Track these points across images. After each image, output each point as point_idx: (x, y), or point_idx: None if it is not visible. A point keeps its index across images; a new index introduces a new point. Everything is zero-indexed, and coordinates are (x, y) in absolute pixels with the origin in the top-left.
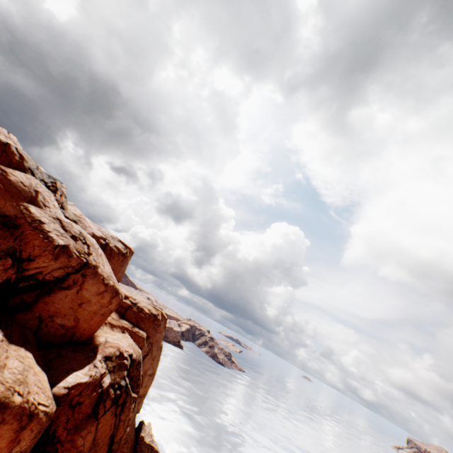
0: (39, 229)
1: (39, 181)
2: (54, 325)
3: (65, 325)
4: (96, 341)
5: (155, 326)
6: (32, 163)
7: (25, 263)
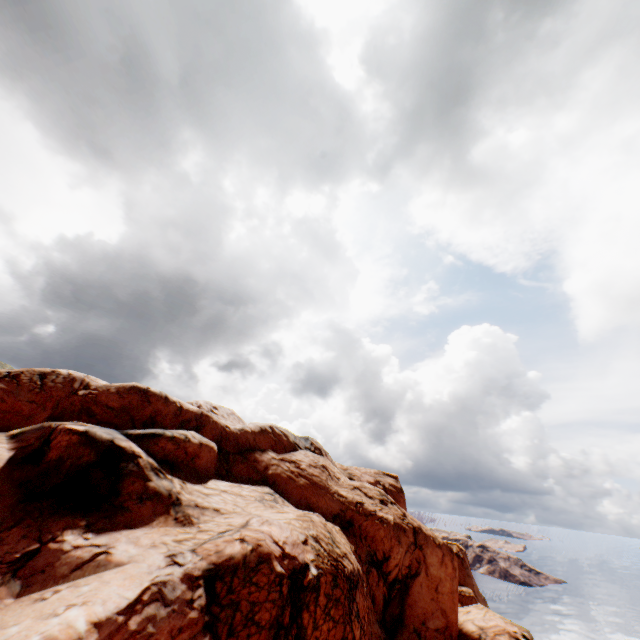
0: (367, 514)
1: (310, 452)
2: (430, 633)
3: (438, 627)
4: (470, 633)
5: (466, 571)
6: (290, 434)
7: (383, 565)
